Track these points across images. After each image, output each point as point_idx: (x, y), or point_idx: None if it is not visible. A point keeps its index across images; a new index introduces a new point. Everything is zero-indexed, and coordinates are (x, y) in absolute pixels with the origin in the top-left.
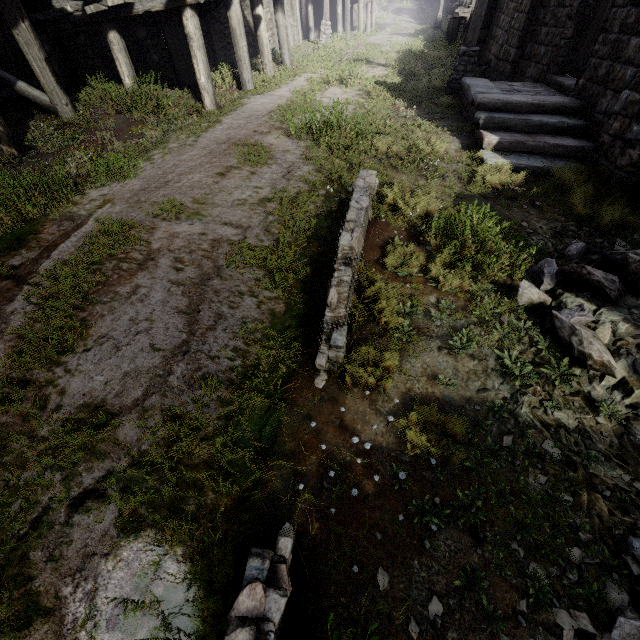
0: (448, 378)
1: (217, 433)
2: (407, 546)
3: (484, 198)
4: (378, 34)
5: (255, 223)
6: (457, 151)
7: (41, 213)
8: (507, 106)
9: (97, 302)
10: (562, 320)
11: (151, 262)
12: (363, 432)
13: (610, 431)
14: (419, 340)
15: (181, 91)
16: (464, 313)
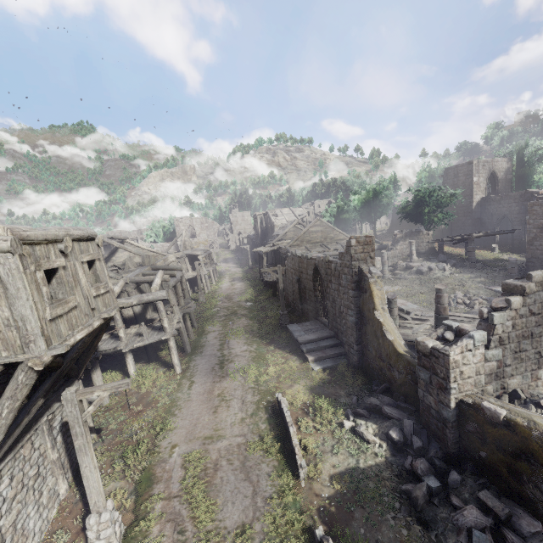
0: (338, 464)
1: (285, 512)
2: (349, 519)
3: (319, 386)
4: (224, 282)
5: (247, 431)
6: (300, 364)
7: (149, 463)
8: (310, 341)
9: (211, 490)
10: (358, 430)
11: (219, 465)
12: (323, 494)
13: (383, 461)
14: (324, 455)
15: (153, 363)
16: (333, 439)
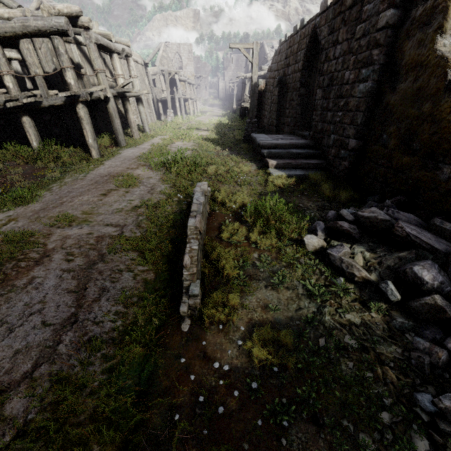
0: (275, 305)
1: (101, 386)
2: (269, 448)
3: (275, 193)
4: (202, 116)
5: (129, 222)
6: (255, 170)
7: None
8: (277, 146)
9: None
10: (334, 255)
11: (46, 258)
12: (222, 359)
13: (381, 321)
14: (252, 283)
15: (75, 149)
16: (277, 261)
